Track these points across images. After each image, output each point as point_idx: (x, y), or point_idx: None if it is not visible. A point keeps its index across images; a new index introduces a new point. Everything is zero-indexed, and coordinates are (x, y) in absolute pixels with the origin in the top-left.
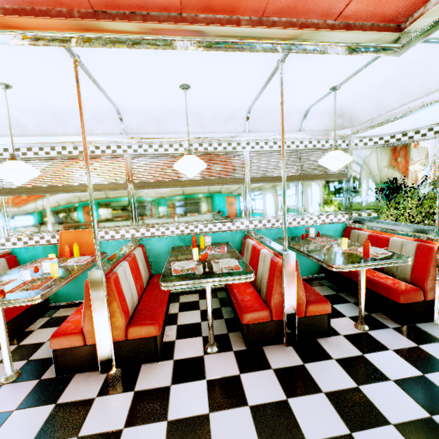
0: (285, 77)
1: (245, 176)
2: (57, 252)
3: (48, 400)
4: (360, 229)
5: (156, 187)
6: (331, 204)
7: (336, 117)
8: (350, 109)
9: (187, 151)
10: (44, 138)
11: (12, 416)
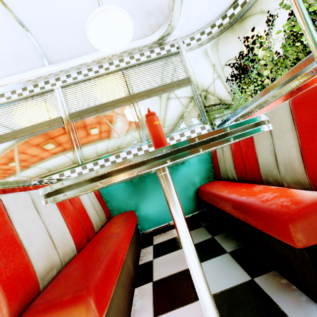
0: None
1: (64, 115)
2: None
3: None
4: None
5: None
6: (183, 119)
7: (146, 18)
8: None
9: None
10: None
11: None
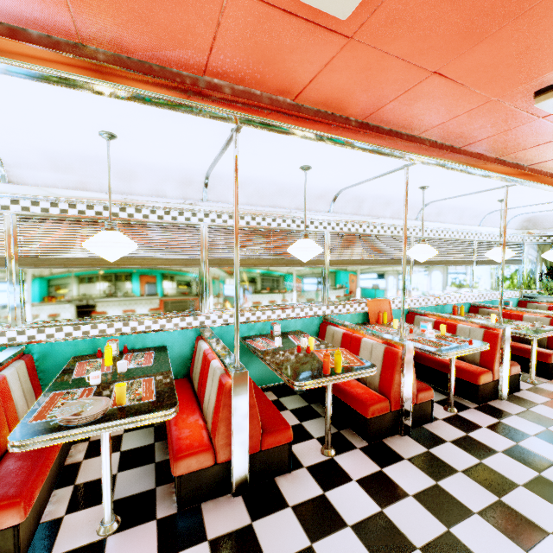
0: (552, 203)
1: (473, 259)
2: (359, 319)
3: (505, 414)
4: (535, 302)
5: (427, 265)
6: (511, 283)
7: (524, 221)
8: (538, 218)
9: (501, 244)
10: (371, 218)
11: (506, 422)
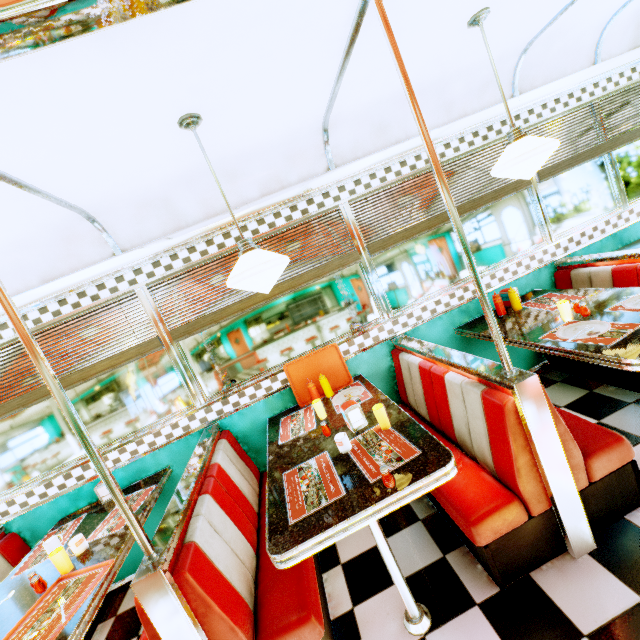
0: None
1: None
2: (286, 401)
3: (557, 635)
4: None
5: (402, 241)
6: None
7: None
8: None
9: (516, 132)
10: (214, 221)
11: None
